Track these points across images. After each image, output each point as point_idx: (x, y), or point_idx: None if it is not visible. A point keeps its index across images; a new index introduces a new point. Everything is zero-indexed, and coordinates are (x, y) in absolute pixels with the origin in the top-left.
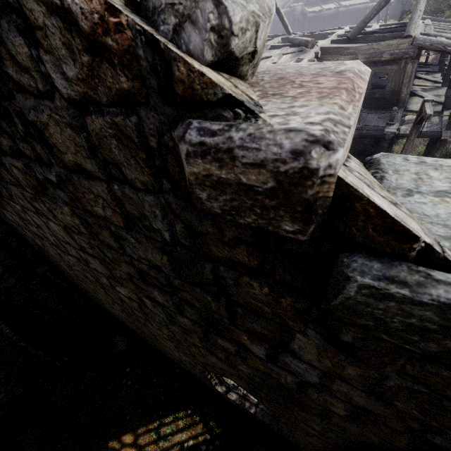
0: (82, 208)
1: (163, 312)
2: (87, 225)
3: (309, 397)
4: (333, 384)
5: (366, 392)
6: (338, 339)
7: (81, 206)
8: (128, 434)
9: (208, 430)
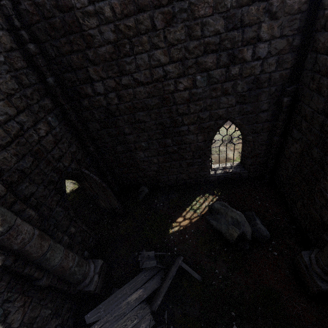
0: (192, 18)
1: (206, 79)
2: (188, 30)
3: (264, 73)
4: (271, 46)
5: (279, 37)
6: (272, 13)
7: (192, 16)
8: (179, 218)
9: (215, 195)
